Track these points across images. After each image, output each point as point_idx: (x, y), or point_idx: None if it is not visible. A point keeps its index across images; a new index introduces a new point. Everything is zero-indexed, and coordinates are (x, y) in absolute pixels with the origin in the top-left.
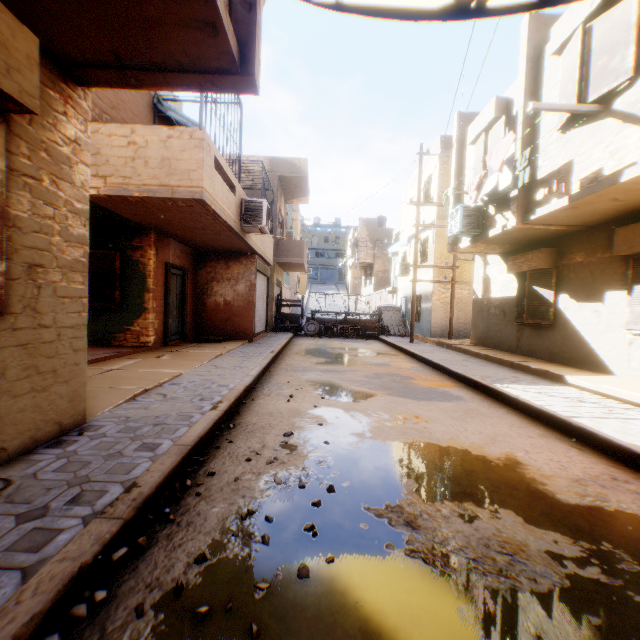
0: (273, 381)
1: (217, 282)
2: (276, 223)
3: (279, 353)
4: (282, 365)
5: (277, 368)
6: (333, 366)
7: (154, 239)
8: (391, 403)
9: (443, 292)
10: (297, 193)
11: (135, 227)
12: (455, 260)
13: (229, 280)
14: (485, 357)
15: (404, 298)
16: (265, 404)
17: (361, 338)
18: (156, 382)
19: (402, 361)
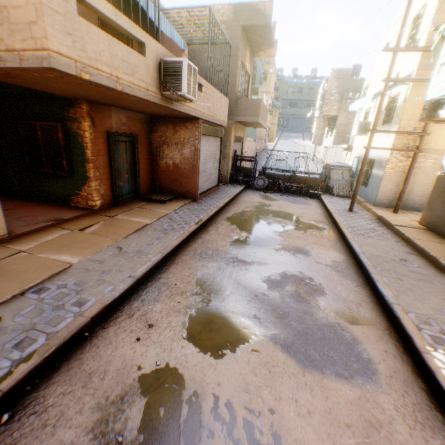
0: (162, 278)
1: (167, 146)
2: (236, 81)
3: (208, 220)
4: (197, 243)
5: (188, 249)
6: (246, 250)
7: (87, 110)
8: (261, 370)
9: (400, 160)
10: (263, 45)
11: (67, 98)
12: (427, 124)
13: (177, 144)
14: (431, 259)
15: (357, 158)
16: (108, 342)
17: (304, 195)
18: (20, 289)
19: (327, 246)
